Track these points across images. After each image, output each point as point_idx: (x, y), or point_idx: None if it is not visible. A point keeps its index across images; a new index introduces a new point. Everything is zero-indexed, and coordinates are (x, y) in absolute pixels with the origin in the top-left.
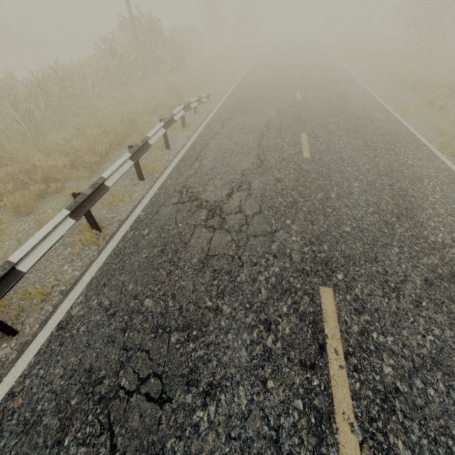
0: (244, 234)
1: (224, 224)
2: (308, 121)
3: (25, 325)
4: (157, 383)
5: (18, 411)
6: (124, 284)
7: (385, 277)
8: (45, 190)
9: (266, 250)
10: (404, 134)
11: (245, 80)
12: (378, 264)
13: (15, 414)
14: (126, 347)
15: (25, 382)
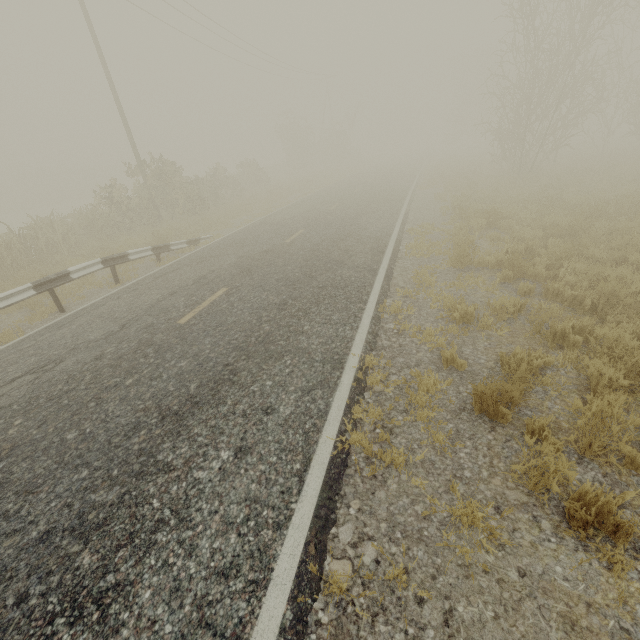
0: None
1: None
2: (256, 270)
3: None
4: None
5: None
6: None
7: (2, 523)
8: None
9: None
10: (359, 284)
11: (265, 218)
12: (24, 499)
13: None
14: None
15: None
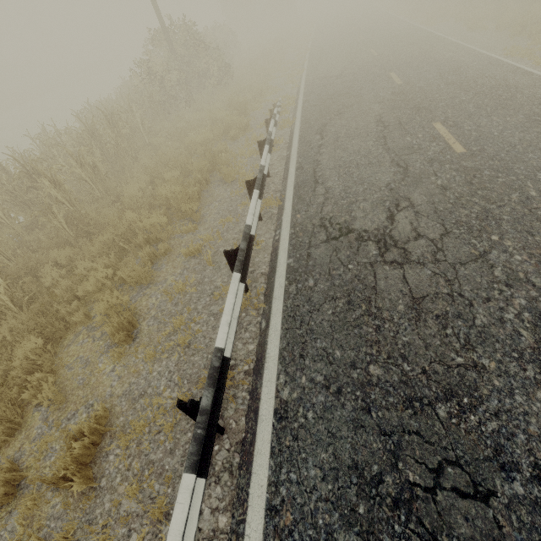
0: (446, 263)
1: (409, 255)
2: (431, 106)
3: (227, 419)
4: (459, 473)
5: (295, 530)
6: (328, 352)
7: None
8: (154, 254)
9: (491, 279)
10: None
11: (313, 75)
12: None
13: (295, 534)
14: (385, 431)
15: (280, 492)
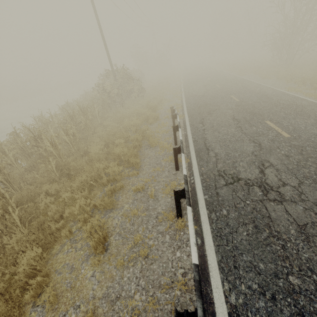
0: (309, 202)
1: (283, 196)
2: (260, 112)
3: None
4: None
5: None
6: (254, 264)
7: None
8: (113, 189)
9: None
10: None
11: (188, 94)
12: None
13: None
14: None
15: None
